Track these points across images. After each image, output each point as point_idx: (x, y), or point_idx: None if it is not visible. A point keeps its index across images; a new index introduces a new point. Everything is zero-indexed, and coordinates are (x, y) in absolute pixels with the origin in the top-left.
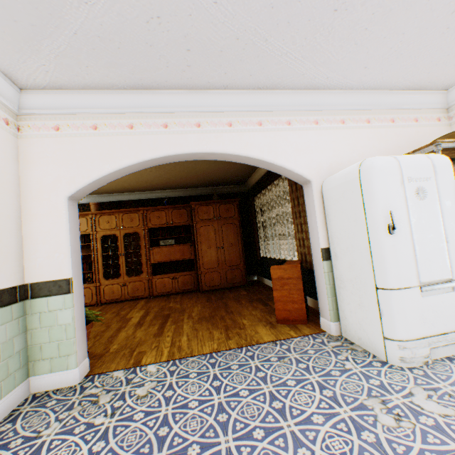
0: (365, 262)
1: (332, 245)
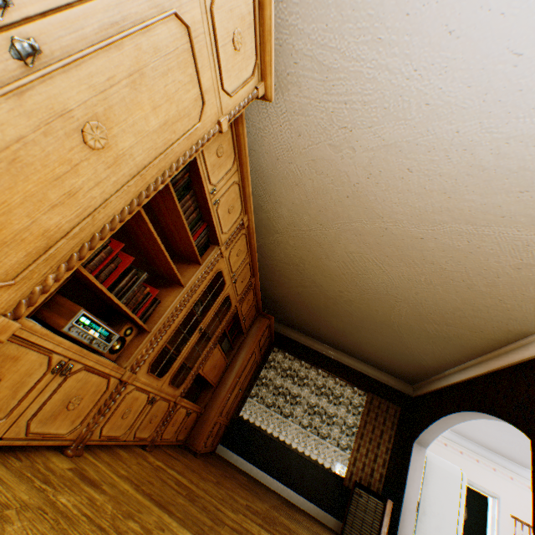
0: (452, 531)
1: (423, 502)
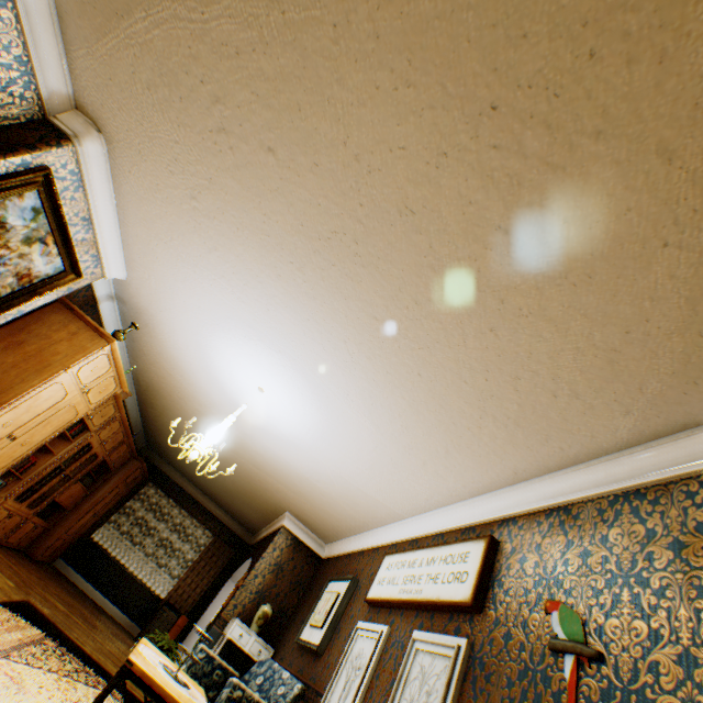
0: None
1: None
